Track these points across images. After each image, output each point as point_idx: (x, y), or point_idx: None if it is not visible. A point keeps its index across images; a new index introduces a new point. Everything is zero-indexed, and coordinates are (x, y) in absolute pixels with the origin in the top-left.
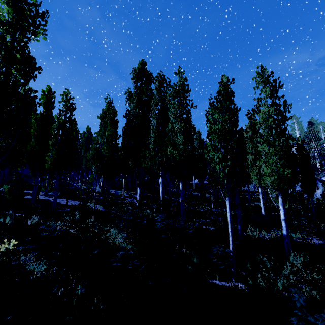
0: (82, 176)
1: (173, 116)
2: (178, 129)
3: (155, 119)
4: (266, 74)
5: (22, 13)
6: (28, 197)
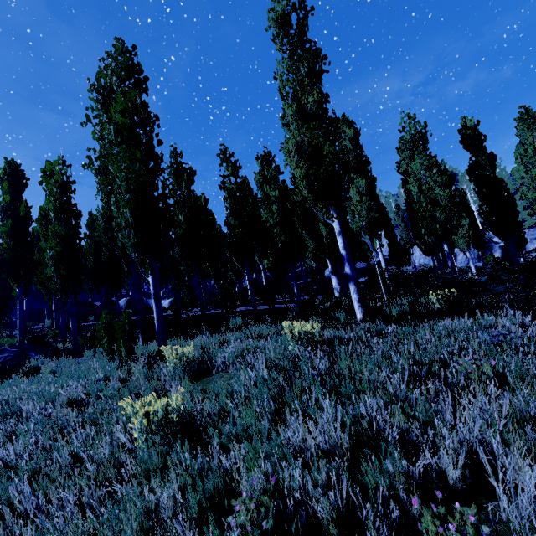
0: None
1: (426, 168)
2: (437, 183)
3: (361, 178)
4: (532, 115)
5: (326, 58)
6: (184, 316)
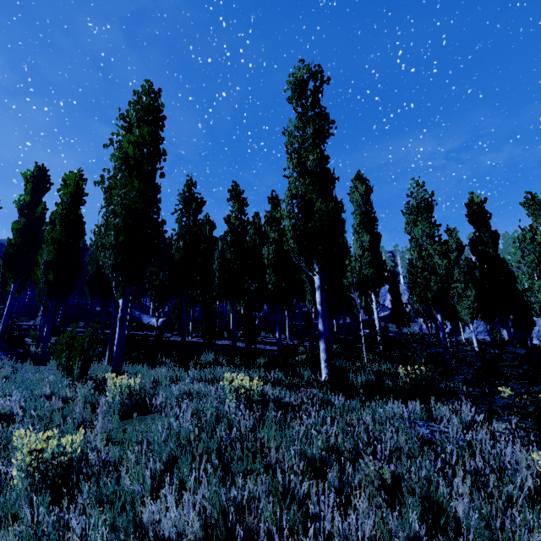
0: (181, 310)
1: (427, 235)
2: (437, 251)
3: (366, 233)
4: (537, 201)
5: (333, 123)
6: (167, 339)
